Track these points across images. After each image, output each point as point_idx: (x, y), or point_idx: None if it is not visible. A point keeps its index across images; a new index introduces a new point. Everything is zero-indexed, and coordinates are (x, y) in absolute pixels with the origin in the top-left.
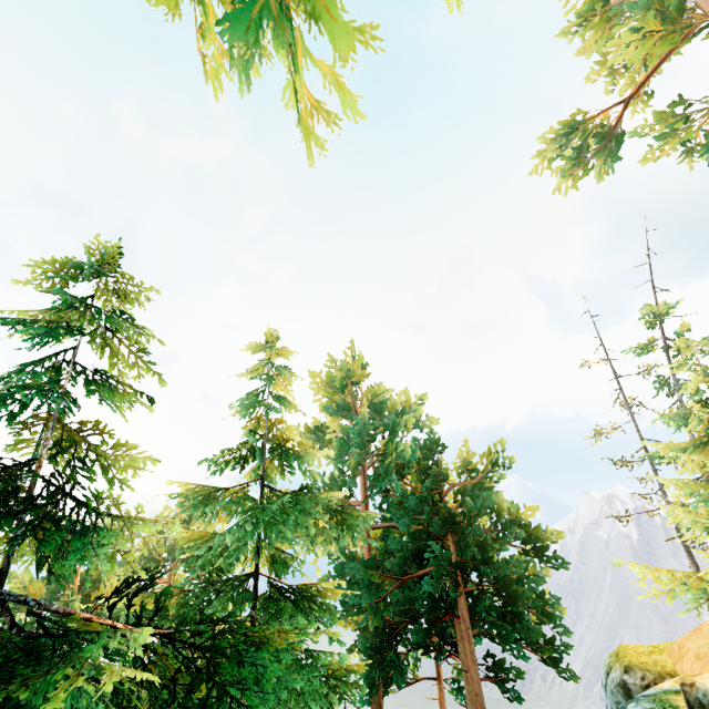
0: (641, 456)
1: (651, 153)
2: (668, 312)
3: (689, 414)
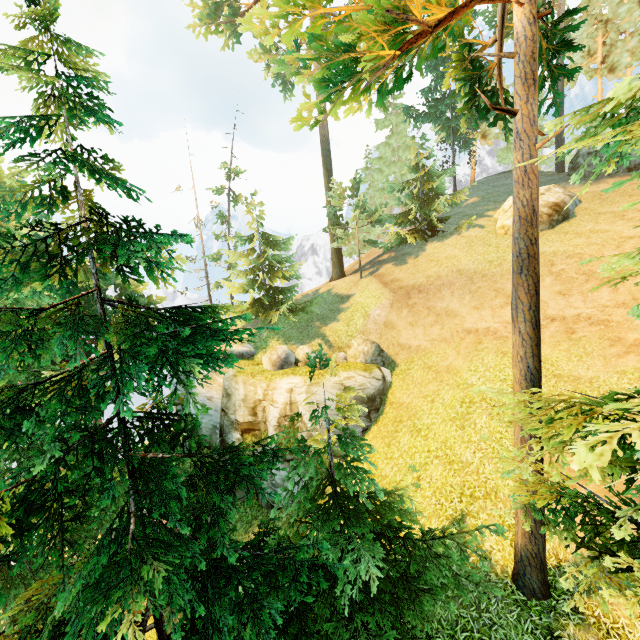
0: (204, 257)
1: (254, 53)
2: (238, 175)
3: (247, 238)
